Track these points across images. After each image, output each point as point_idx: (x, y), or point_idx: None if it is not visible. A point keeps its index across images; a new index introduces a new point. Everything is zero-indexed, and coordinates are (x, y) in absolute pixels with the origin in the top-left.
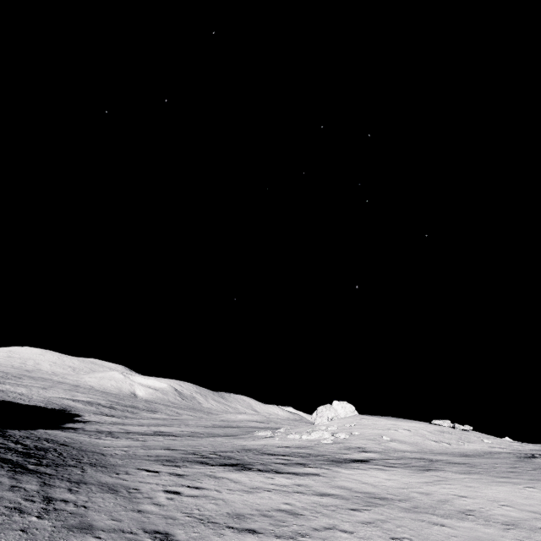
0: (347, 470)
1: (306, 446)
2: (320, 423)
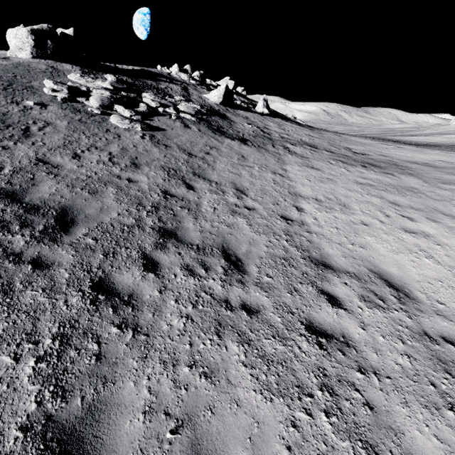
0: (449, 135)
1: (439, 132)
2: (452, 124)
